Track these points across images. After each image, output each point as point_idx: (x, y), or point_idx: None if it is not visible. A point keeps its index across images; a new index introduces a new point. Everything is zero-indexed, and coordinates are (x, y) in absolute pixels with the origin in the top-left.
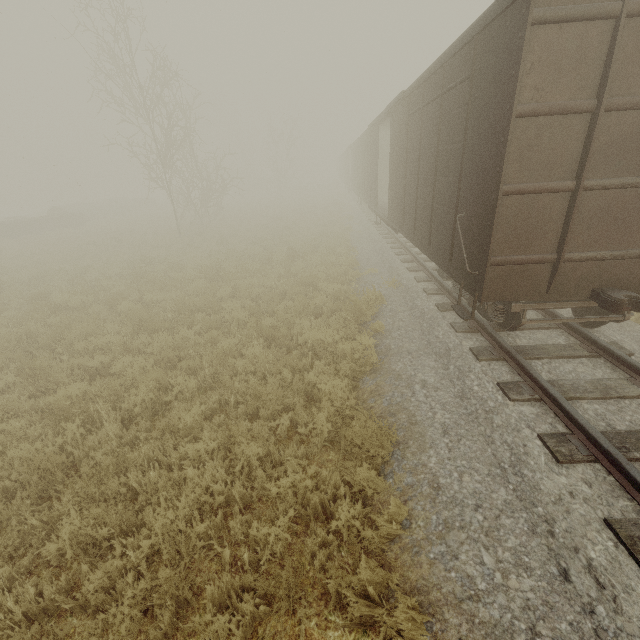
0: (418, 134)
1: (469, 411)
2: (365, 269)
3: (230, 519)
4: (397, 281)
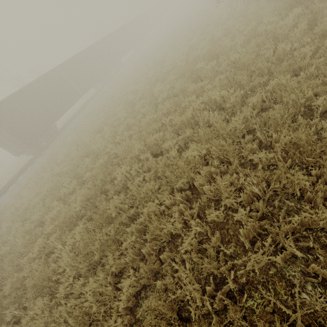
0: None
1: None
2: None
3: None
4: None
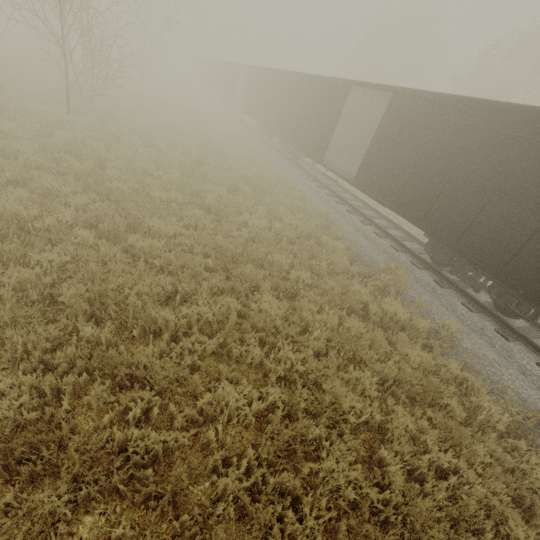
0: (461, 145)
1: (537, 386)
2: (339, 225)
3: (489, 513)
4: (379, 246)
